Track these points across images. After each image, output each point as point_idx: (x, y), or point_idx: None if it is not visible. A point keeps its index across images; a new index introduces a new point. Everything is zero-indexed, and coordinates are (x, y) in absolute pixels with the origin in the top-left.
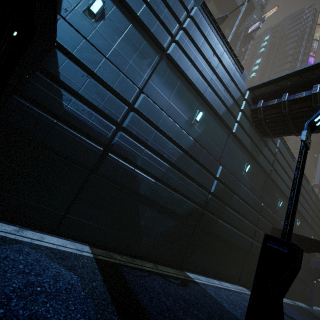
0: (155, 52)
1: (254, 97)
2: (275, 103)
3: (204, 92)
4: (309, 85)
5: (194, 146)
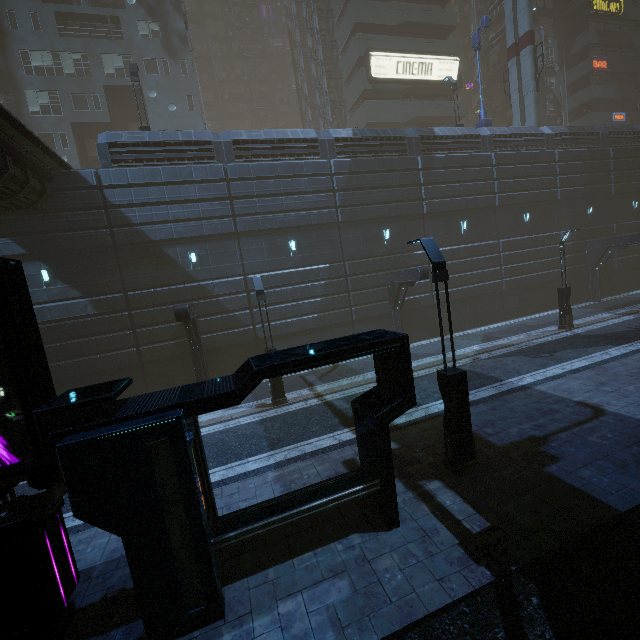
0: None
1: None
2: None
3: None
4: None
5: None
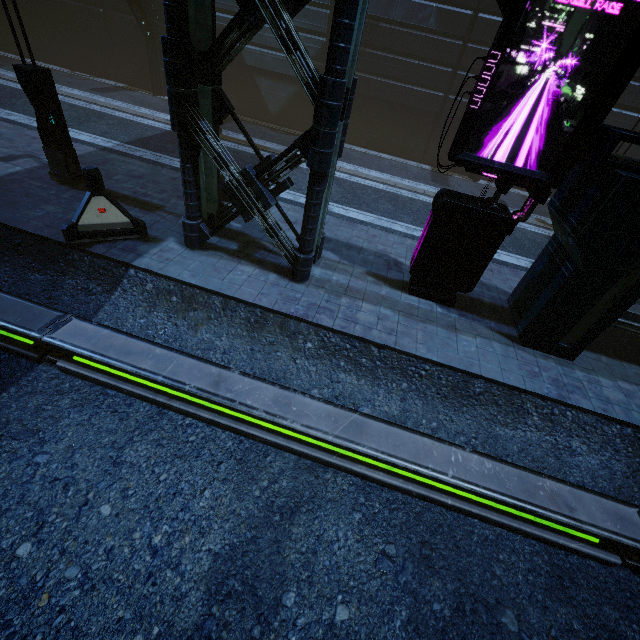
0: None
1: None
2: None
3: None
4: None
5: None
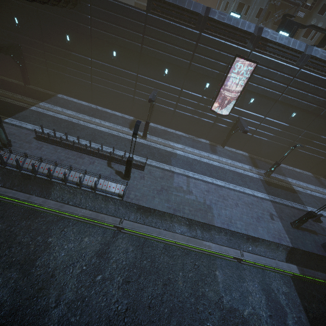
0: (273, 101)
1: None
2: None
3: (299, 105)
4: None
5: (287, 127)
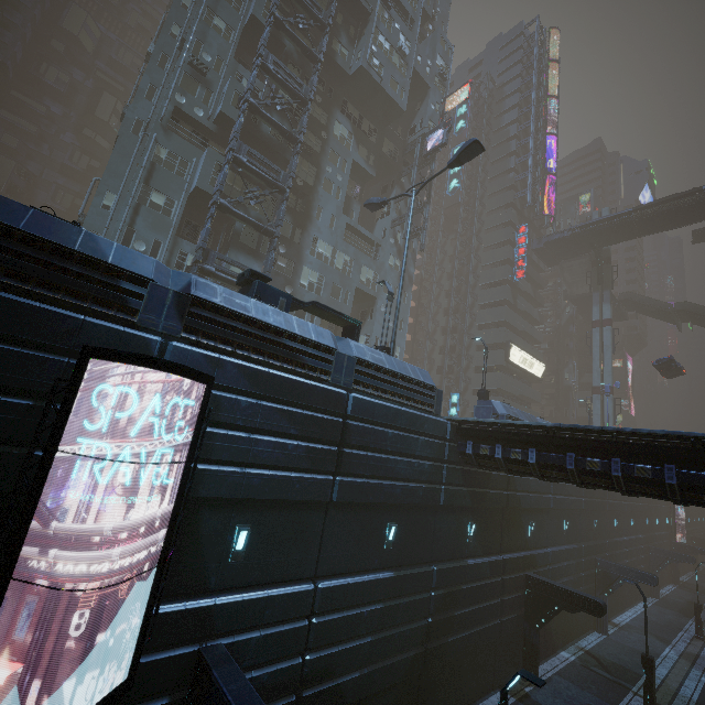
0: (317, 511)
1: (460, 432)
2: (489, 454)
3: (391, 498)
4: (524, 442)
5: (395, 582)
